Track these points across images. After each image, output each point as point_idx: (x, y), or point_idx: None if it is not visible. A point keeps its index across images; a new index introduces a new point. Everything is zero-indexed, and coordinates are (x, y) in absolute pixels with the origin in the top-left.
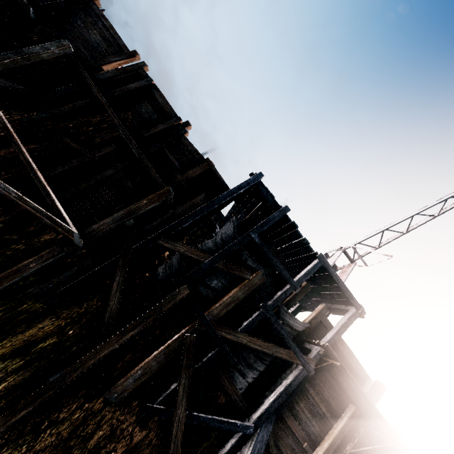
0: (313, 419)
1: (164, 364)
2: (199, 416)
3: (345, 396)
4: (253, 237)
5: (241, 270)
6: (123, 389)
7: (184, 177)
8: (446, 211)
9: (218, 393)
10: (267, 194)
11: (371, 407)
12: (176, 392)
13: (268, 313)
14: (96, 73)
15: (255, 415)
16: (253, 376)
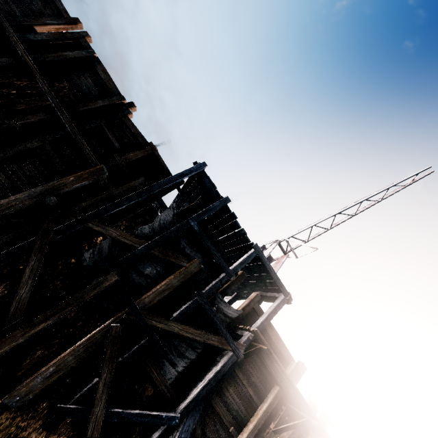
0: (240, 403)
1: (84, 359)
2: (121, 412)
3: (271, 378)
4: (192, 225)
5: (178, 257)
6: (28, 391)
7: (124, 159)
8: (361, 211)
9: (145, 385)
10: (210, 184)
11: (292, 386)
12: (95, 388)
13: (202, 300)
14: (27, 33)
15: (183, 405)
16: (184, 365)
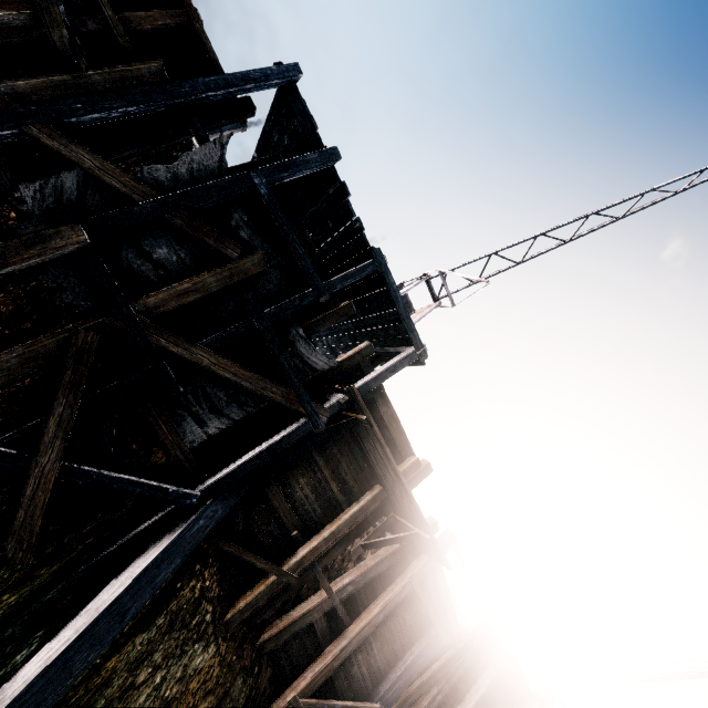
0: (316, 501)
1: (30, 385)
2: (90, 471)
3: (372, 474)
4: (257, 183)
5: (222, 240)
6: None
7: (124, 20)
8: (582, 235)
9: (151, 449)
10: (305, 117)
11: (399, 482)
12: (42, 428)
13: (261, 324)
14: None
15: (209, 481)
16: (220, 426)
